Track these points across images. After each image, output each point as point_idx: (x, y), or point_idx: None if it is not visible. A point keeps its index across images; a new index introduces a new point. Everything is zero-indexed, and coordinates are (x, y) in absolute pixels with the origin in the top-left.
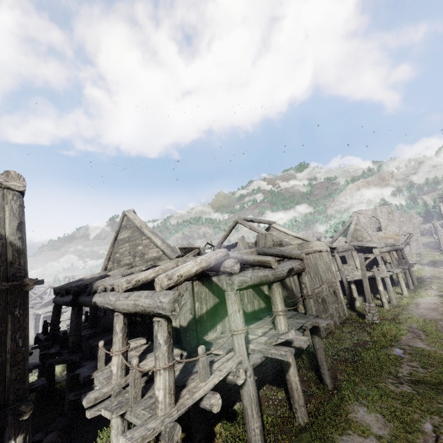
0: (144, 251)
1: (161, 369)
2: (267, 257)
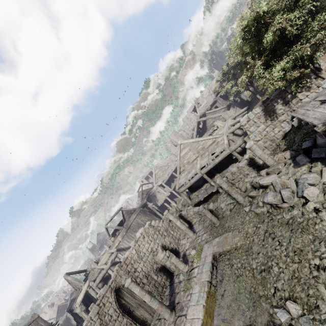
0: (78, 285)
1: None
2: (102, 266)
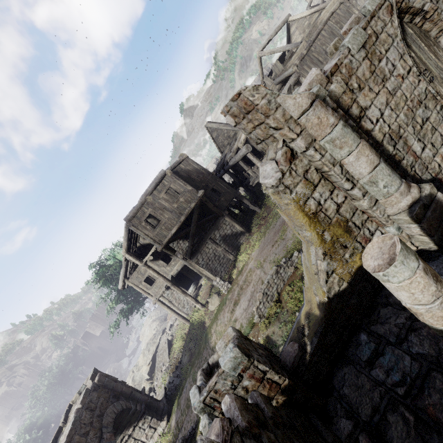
0: (228, 135)
1: (258, 164)
2: None
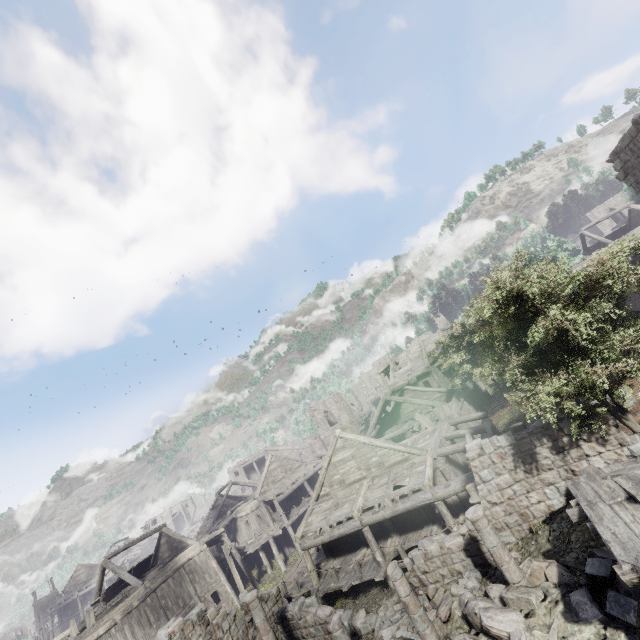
0: None
1: None
2: None
